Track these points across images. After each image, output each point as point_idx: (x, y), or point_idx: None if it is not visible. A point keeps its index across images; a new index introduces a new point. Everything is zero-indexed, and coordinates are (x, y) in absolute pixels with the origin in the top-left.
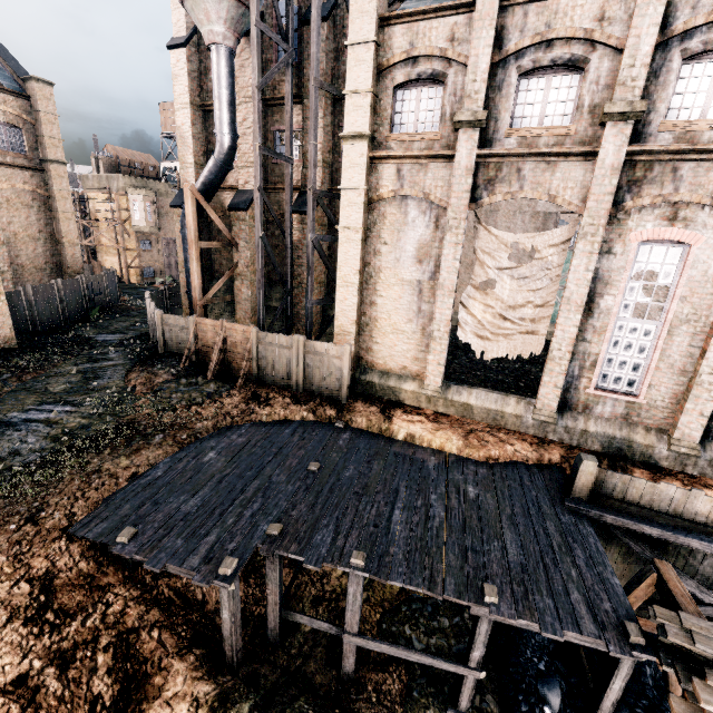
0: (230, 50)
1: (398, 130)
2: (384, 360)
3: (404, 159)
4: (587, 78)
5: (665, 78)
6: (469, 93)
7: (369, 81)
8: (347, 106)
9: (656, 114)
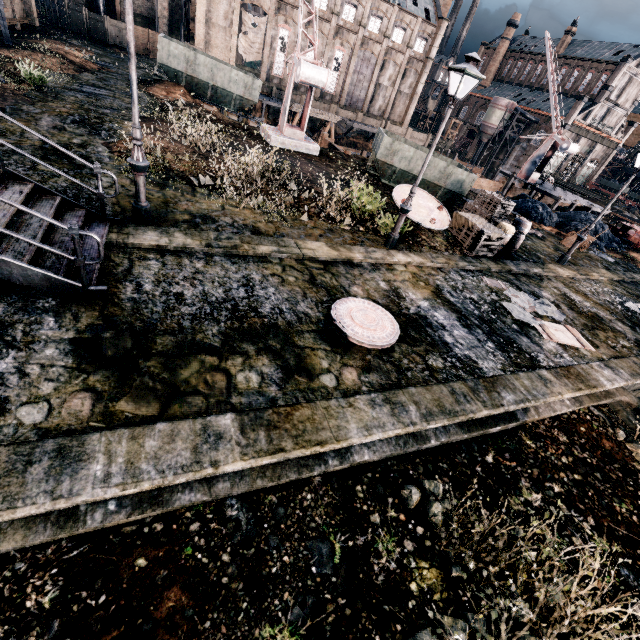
0: None
1: None
2: None
3: None
4: None
5: None
6: None
7: None
8: None
9: None
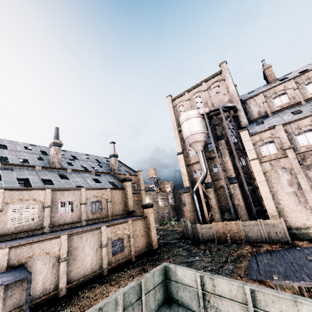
0: (202, 151)
1: (264, 155)
2: (294, 223)
3: (271, 160)
4: None
5: None
6: (284, 142)
7: (252, 147)
8: (247, 153)
9: None
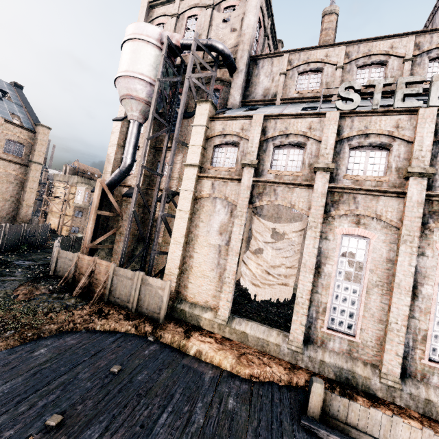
0: (140, 123)
1: (215, 165)
2: (194, 295)
3: (216, 179)
4: (306, 151)
5: (343, 155)
6: (249, 151)
7: (201, 142)
8: (189, 151)
9: (341, 170)
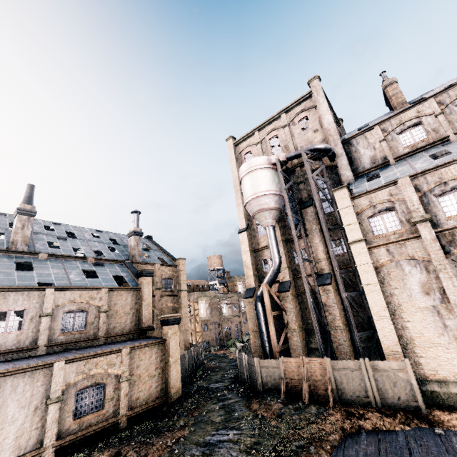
0: (273, 226)
1: (377, 233)
2: (435, 370)
3: (388, 244)
4: None
5: None
6: (413, 210)
7: (355, 219)
8: (346, 231)
9: None
